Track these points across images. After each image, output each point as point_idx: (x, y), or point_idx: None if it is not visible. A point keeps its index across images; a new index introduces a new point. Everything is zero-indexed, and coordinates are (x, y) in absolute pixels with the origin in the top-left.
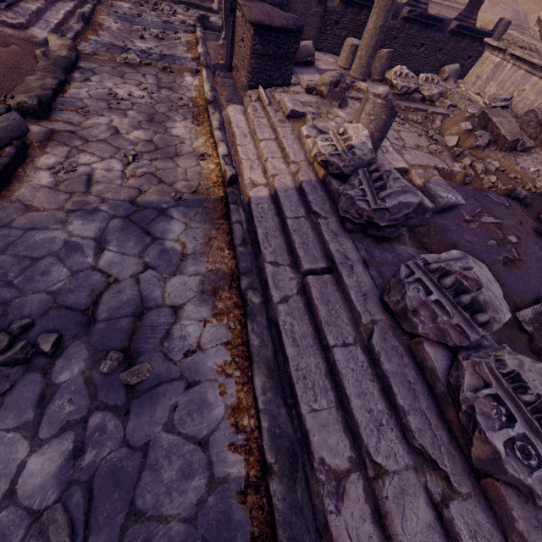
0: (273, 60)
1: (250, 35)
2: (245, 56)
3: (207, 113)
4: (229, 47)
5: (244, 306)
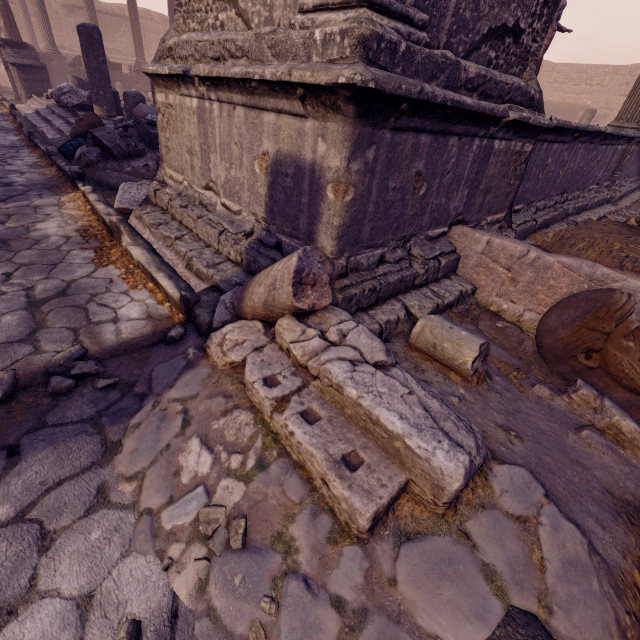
0: (36, 82)
1: (16, 71)
2: (19, 83)
3: (2, 104)
4: (14, 87)
5: (14, 115)
